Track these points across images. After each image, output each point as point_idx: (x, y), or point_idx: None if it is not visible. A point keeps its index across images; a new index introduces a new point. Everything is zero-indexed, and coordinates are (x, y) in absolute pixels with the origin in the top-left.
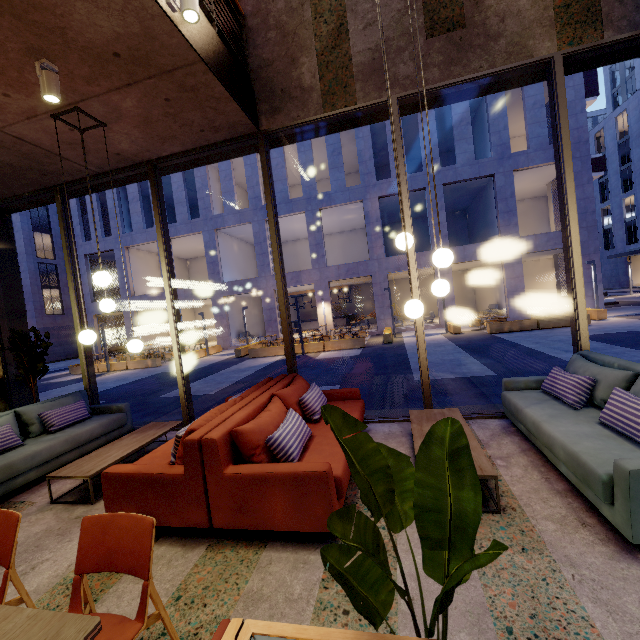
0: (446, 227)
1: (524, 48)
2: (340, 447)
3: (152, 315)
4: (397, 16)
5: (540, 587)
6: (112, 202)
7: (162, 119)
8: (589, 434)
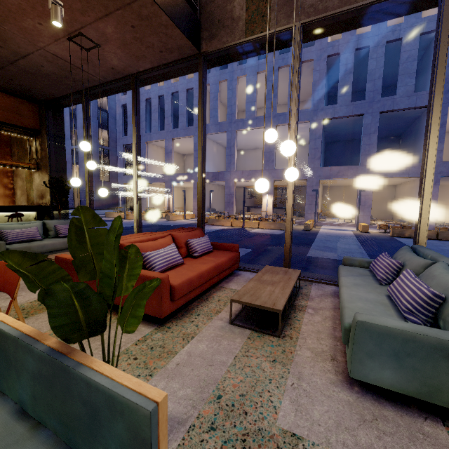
0: (375, 147)
1: None
2: (192, 272)
3: (157, 188)
4: None
5: (263, 382)
6: (142, 111)
7: (133, 42)
8: (369, 299)
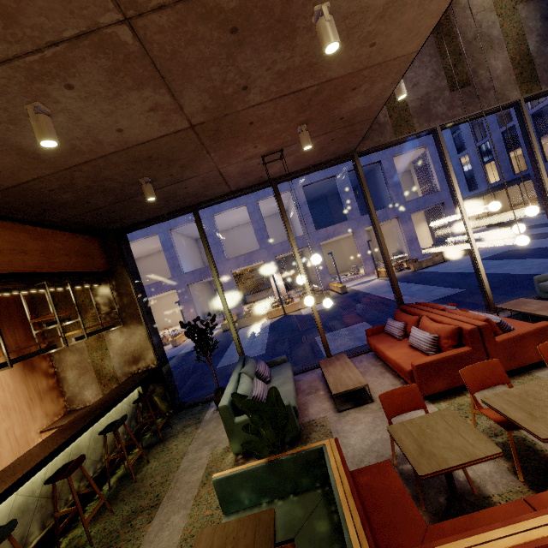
0: (356, 202)
1: (504, 95)
2: (516, 322)
3: None
4: (431, 80)
5: None
6: None
7: (315, 151)
8: None
